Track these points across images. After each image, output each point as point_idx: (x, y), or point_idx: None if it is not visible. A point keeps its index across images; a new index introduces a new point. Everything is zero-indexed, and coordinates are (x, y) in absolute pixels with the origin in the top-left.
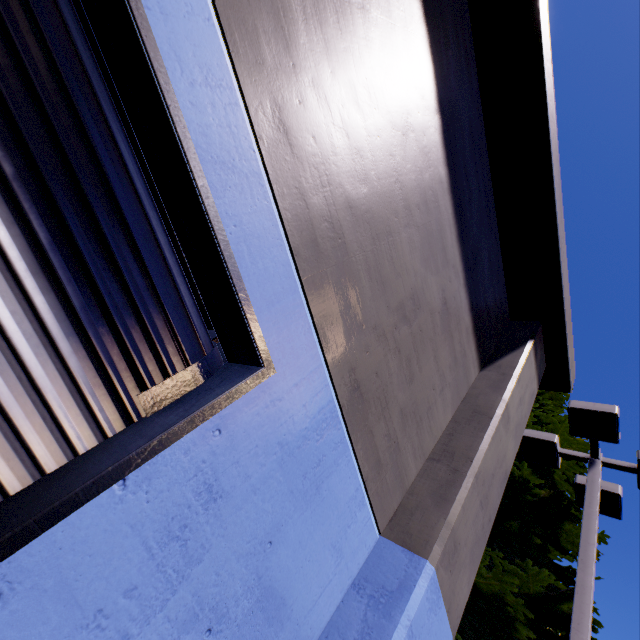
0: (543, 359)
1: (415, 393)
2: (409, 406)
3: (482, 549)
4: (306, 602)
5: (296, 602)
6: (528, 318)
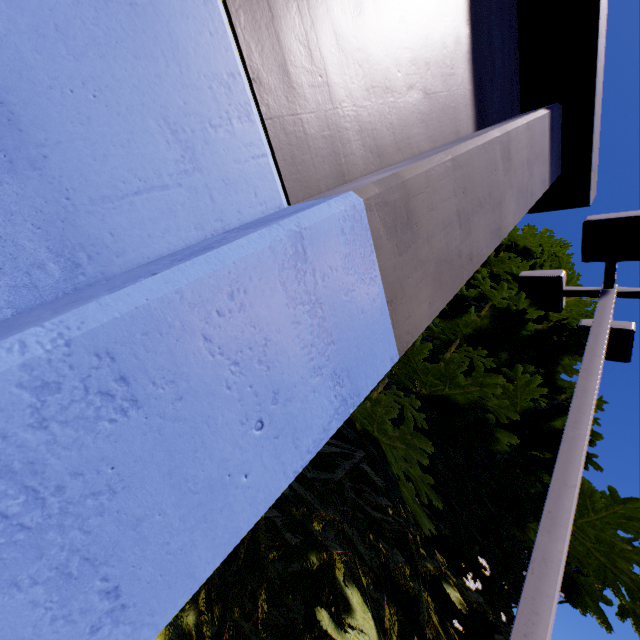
0: (559, 159)
1: (364, 39)
2: (352, 48)
3: (456, 286)
4: (93, 175)
5: (59, 152)
6: (545, 102)
